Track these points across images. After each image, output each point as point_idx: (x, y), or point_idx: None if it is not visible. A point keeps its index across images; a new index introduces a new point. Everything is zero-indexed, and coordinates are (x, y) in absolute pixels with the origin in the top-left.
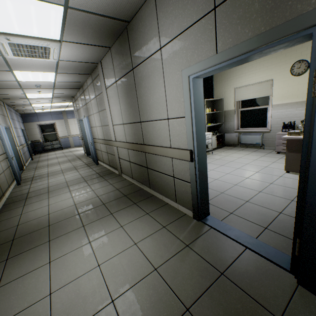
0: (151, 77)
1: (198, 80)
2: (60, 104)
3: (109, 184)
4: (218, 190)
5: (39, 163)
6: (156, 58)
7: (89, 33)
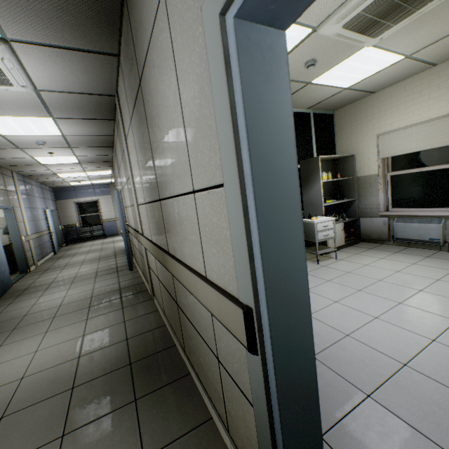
0: (159, 85)
1: (266, 35)
2: (99, 173)
3: (120, 322)
4: (357, 383)
5: (58, 261)
6: (160, 24)
7: (50, 15)
